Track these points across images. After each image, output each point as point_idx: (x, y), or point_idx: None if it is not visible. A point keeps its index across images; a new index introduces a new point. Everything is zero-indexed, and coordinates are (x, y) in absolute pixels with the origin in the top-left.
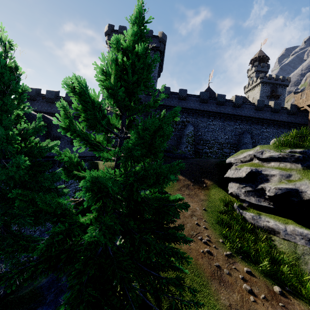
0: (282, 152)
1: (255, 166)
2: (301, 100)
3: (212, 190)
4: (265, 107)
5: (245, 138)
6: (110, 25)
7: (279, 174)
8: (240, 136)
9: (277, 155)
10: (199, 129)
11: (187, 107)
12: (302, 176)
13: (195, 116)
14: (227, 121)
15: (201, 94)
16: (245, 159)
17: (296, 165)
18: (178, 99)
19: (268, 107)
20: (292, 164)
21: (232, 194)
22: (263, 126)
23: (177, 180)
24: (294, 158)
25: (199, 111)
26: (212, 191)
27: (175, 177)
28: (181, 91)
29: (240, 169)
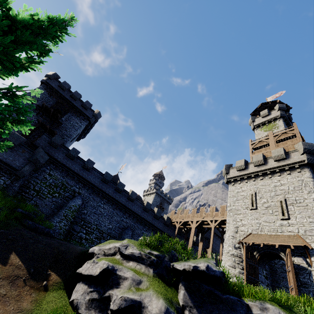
0: (142, 251)
1: (113, 262)
2: (174, 216)
3: (52, 294)
4: (150, 210)
5: (126, 234)
6: (56, 74)
7: (132, 277)
8: (123, 231)
9: (138, 253)
10: (88, 206)
11: (86, 178)
12: (151, 284)
13: (90, 191)
14: (118, 210)
15: (105, 174)
16: (109, 251)
17: (149, 270)
18: (82, 166)
19: (152, 211)
20: (146, 268)
21: (72, 304)
22: (145, 227)
23: (4, 264)
24: (150, 261)
25: (96, 188)
26: (50, 295)
27: (6, 257)
28: (89, 161)
29: (97, 263)
